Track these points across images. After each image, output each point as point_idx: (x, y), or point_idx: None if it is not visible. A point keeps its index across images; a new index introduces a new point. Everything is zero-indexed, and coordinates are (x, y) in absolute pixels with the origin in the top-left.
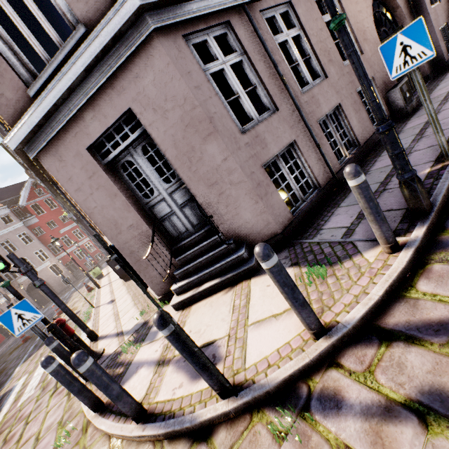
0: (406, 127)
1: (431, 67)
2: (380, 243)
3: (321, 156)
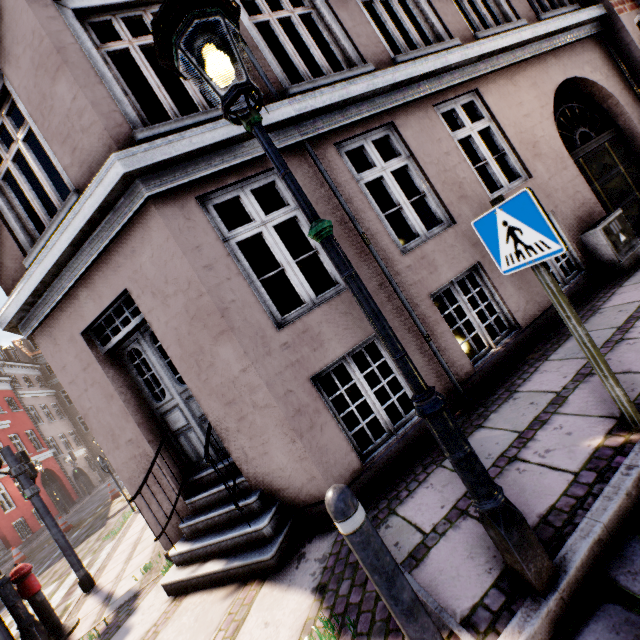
0: (610, 302)
1: None
2: None
3: (433, 354)
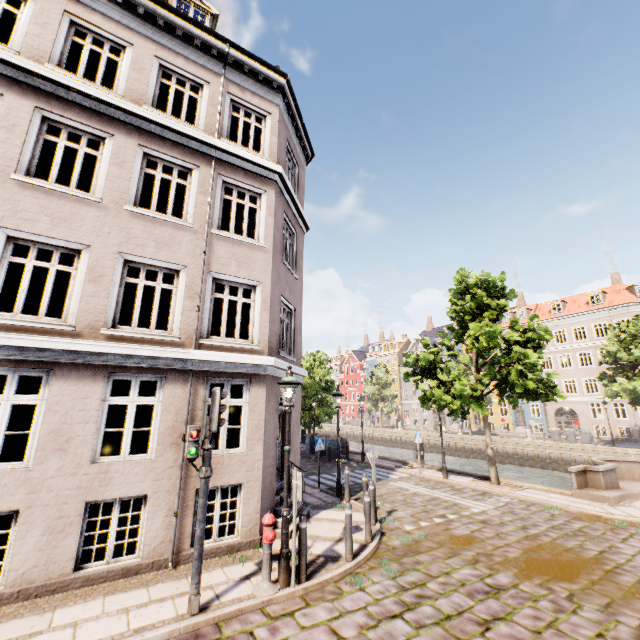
0: None
1: None
2: (348, 496)
3: None
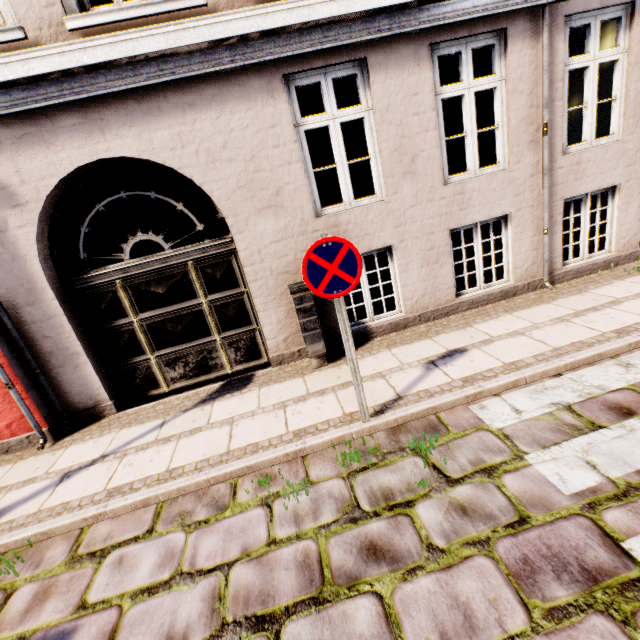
0: None
1: None
2: None
3: None
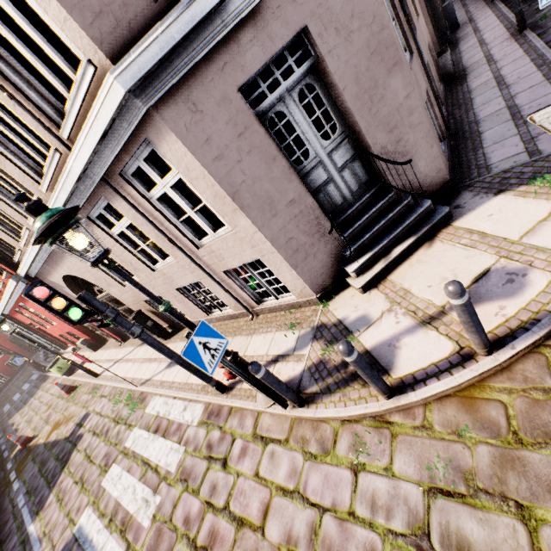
0: (472, 86)
1: (438, 45)
2: None
3: (437, 109)
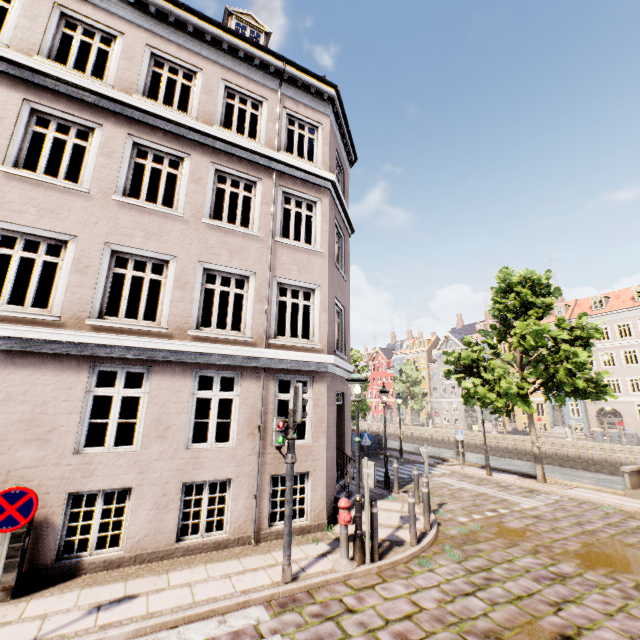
0: None
1: None
2: (397, 489)
3: None
